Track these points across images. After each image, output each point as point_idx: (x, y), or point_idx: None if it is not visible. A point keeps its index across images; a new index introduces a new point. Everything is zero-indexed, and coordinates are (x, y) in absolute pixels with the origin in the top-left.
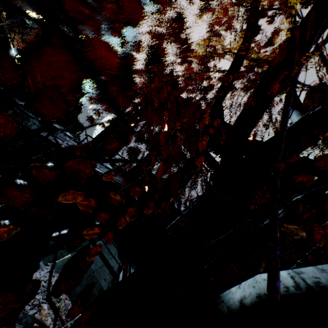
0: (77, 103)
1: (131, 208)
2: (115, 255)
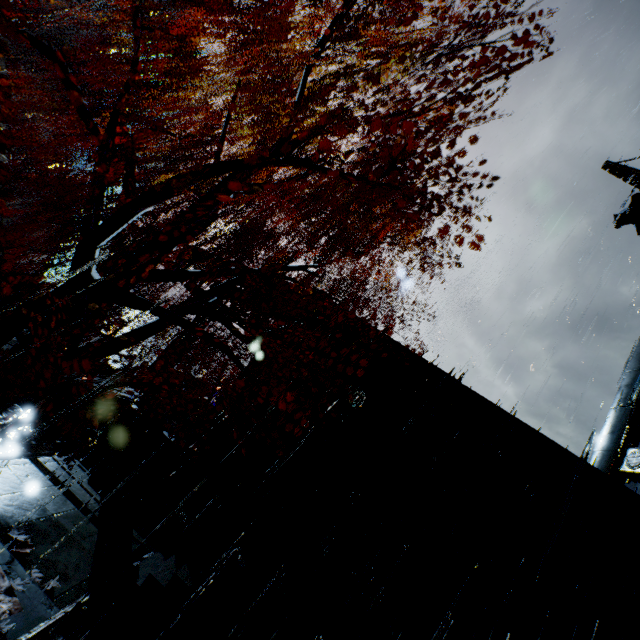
0: (34, 283)
1: (127, 423)
2: (82, 480)
